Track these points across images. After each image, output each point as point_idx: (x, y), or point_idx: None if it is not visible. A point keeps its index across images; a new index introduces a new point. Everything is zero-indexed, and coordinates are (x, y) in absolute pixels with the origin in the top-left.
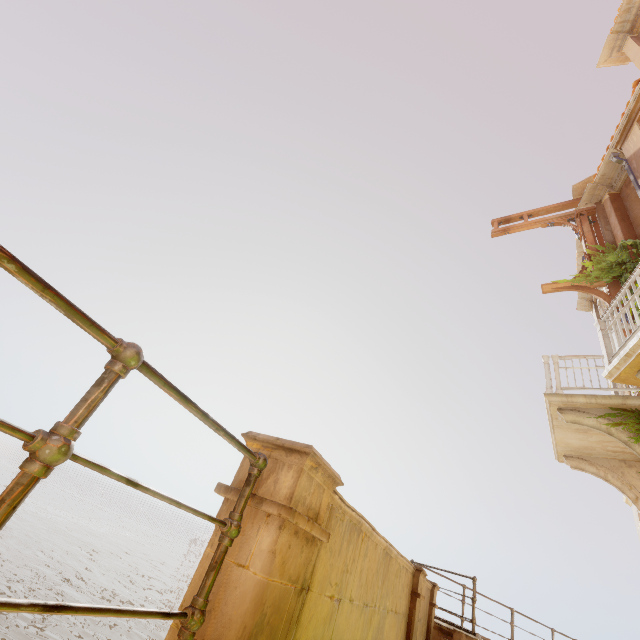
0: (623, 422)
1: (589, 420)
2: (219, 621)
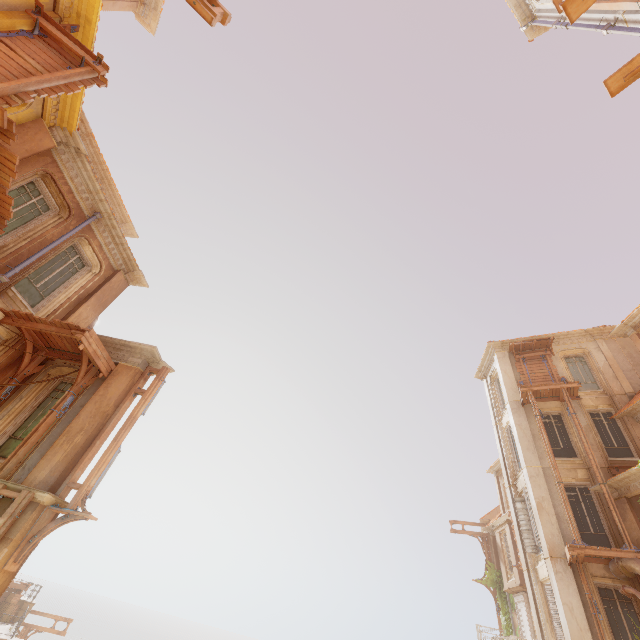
0: None
1: None
2: None
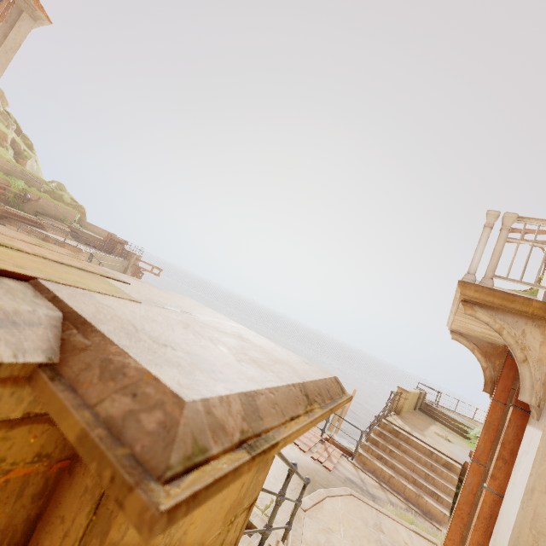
0: None
1: None
2: (397, 408)
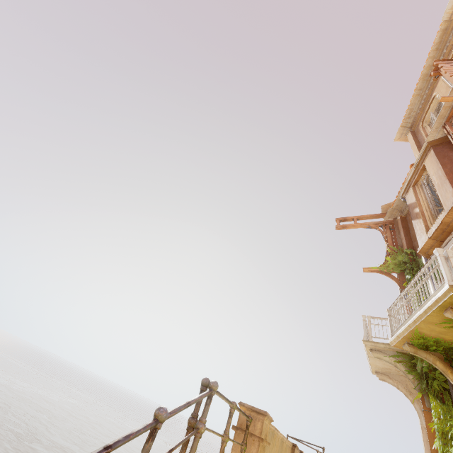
0: (402, 360)
1: (386, 357)
2: None
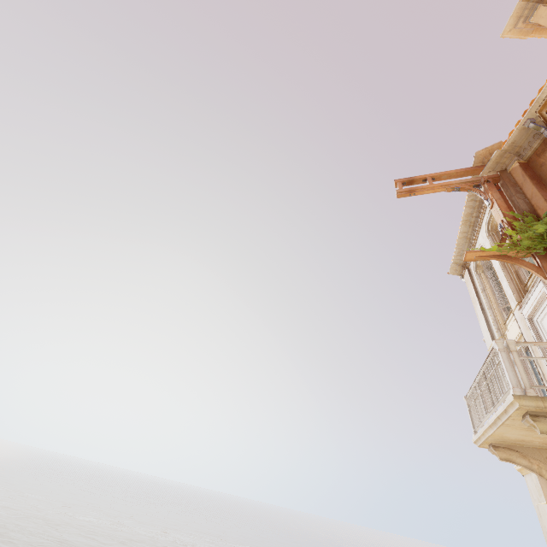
0: None
1: None
2: None
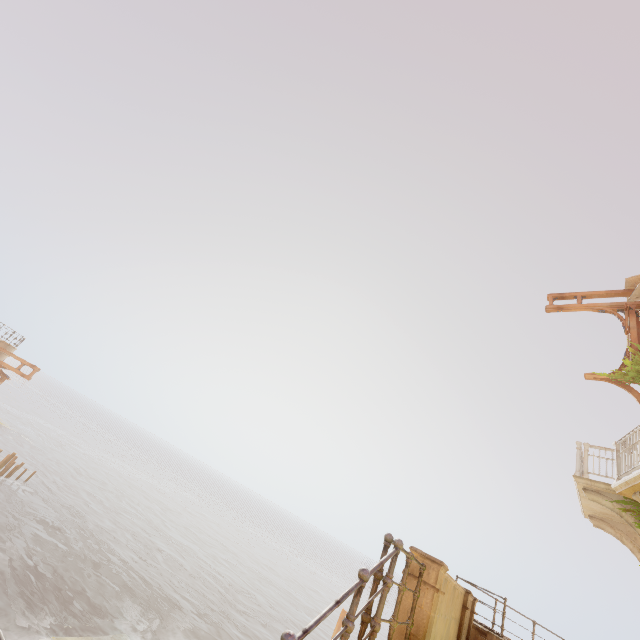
0: (632, 509)
1: (606, 502)
2: (415, 625)
